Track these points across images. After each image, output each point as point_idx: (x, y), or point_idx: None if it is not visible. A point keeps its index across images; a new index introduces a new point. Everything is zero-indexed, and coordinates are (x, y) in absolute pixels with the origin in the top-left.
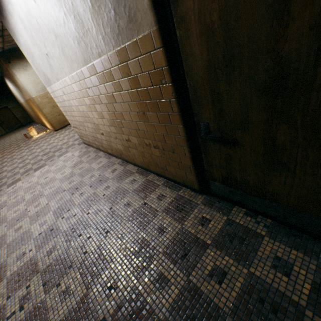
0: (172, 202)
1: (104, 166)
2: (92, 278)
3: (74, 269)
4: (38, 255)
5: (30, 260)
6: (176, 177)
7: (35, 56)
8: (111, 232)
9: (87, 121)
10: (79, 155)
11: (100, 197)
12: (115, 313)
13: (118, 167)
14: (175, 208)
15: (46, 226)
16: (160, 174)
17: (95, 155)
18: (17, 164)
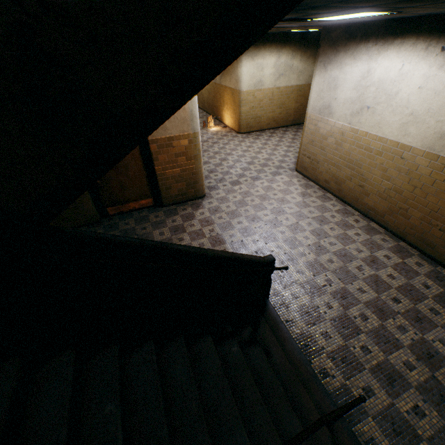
0: (431, 272)
1: (341, 211)
2: (378, 290)
3: (359, 280)
4: (319, 259)
5: (314, 260)
6: (439, 256)
7: (338, 92)
8: (380, 270)
9: (347, 166)
10: (301, 185)
11: (354, 240)
12: (405, 312)
13: (360, 220)
14: (435, 277)
15: (311, 242)
16: (415, 246)
17: (322, 193)
18: (218, 160)
